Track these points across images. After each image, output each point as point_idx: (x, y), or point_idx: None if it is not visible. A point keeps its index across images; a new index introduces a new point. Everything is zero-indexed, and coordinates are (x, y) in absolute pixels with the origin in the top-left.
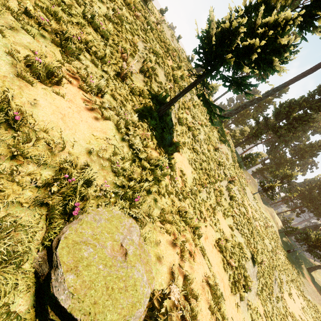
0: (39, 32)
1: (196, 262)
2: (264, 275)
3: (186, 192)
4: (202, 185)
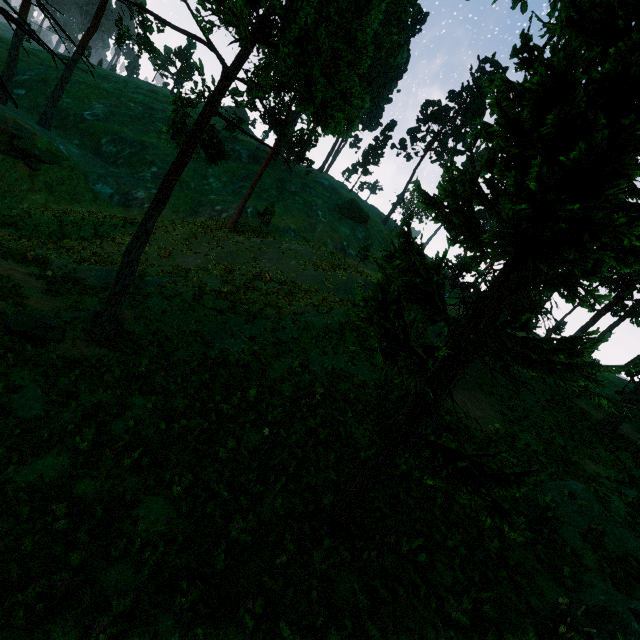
0: None
1: None
2: None
3: None
4: None
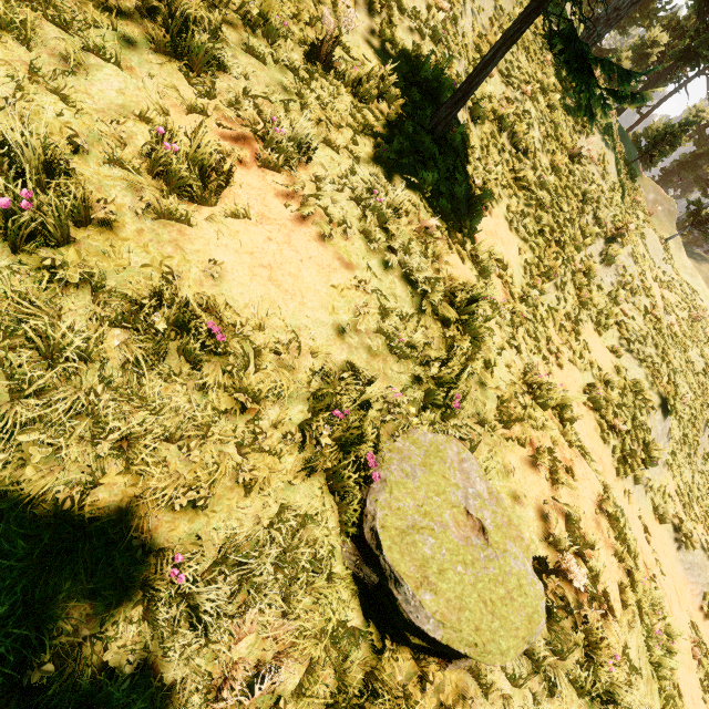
0: (117, 36)
1: (578, 480)
2: (682, 424)
3: (518, 313)
4: (547, 275)
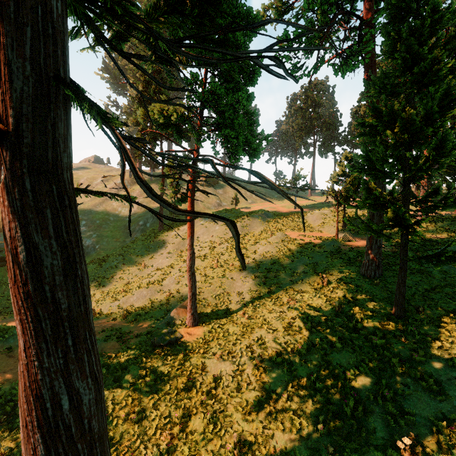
0: None
1: None
2: None
3: None
4: None
